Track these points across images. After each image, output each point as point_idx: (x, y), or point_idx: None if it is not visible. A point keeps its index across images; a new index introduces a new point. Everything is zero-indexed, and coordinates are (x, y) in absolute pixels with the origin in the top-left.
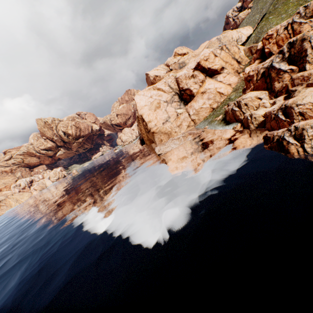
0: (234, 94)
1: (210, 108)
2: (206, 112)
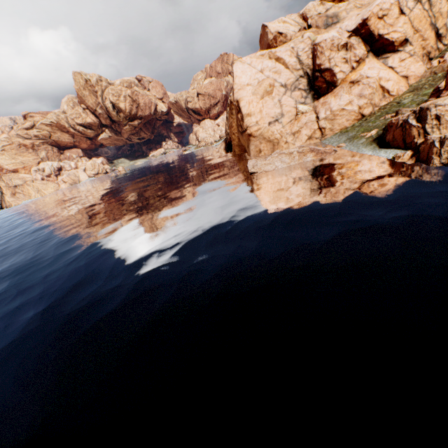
0: (410, 97)
1: (358, 113)
2: (348, 119)
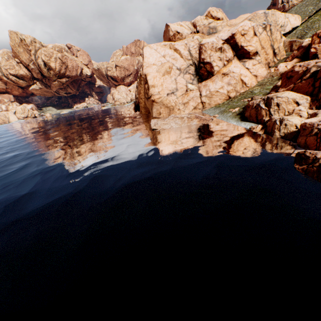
0: (259, 89)
1: (227, 95)
2: (220, 98)
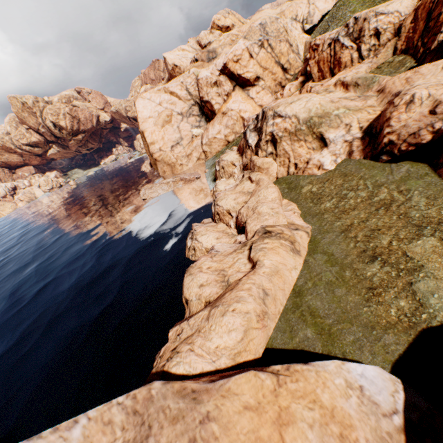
0: None
1: (225, 140)
2: (219, 145)
